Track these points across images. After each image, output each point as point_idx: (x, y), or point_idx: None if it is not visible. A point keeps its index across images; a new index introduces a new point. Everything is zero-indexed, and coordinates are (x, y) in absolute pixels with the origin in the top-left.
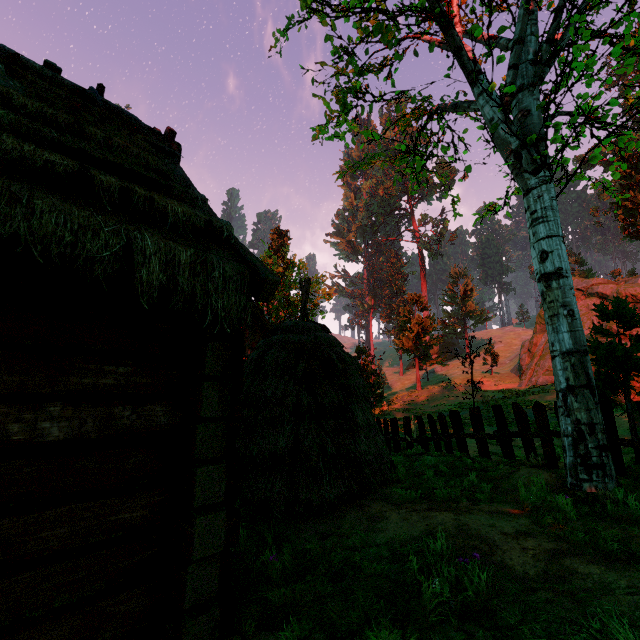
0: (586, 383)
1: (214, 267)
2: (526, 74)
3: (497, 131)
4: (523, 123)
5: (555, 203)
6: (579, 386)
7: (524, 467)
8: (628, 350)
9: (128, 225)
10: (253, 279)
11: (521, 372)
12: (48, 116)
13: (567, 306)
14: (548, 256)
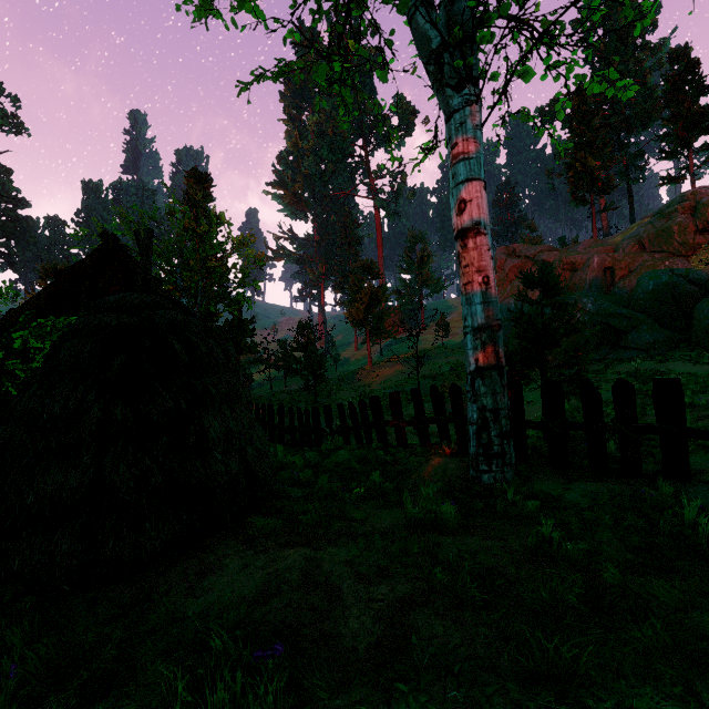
0: (495, 364)
1: None
2: None
3: (415, 18)
4: (450, 12)
5: (479, 134)
6: (488, 368)
7: (435, 456)
8: (547, 322)
9: None
10: None
11: None
12: None
13: (483, 271)
14: (466, 206)
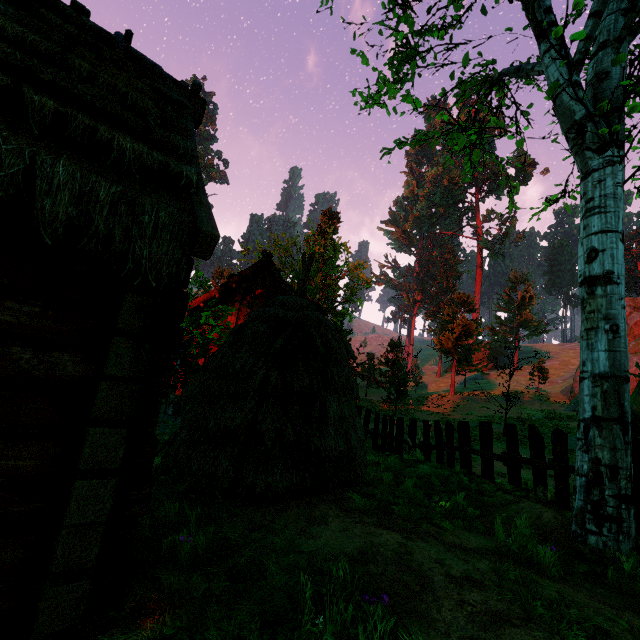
0: (618, 417)
1: (144, 210)
2: (614, 27)
3: (560, 97)
4: (597, 88)
5: (620, 190)
6: (607, 419)
7: (527, 499)
8: None
9: (43, 149)
10: (192, 230)
11: (572, 395)
12: (28, 42)
13: (611, 319)
14: (597, 255)
